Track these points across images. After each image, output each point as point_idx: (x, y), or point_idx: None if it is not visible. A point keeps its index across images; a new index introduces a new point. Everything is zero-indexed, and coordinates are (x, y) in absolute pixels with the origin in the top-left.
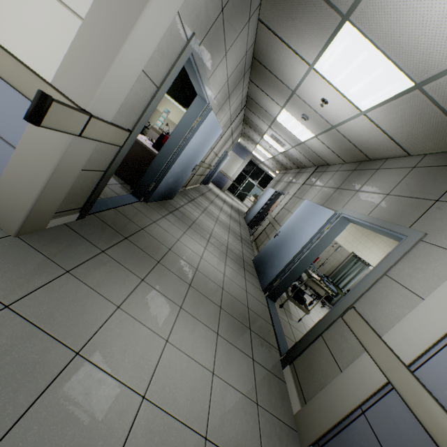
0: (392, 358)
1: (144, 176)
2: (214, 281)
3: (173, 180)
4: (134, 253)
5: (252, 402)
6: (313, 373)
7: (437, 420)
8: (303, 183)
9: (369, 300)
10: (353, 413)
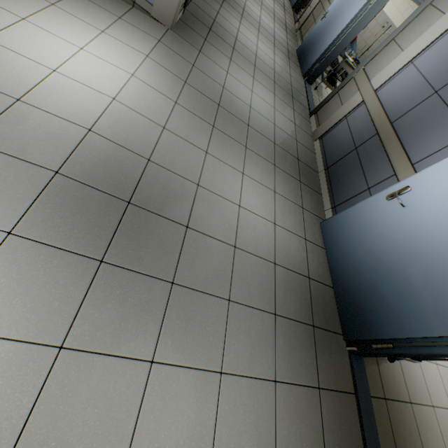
0: (369, 89)
1: None
2: (268, 65)
3: None
4: (219, 41)
5: (292, 123)
6: (327, 113)
7: (374, 106)
8: None
9: (374, 62)
10: (341, 120)
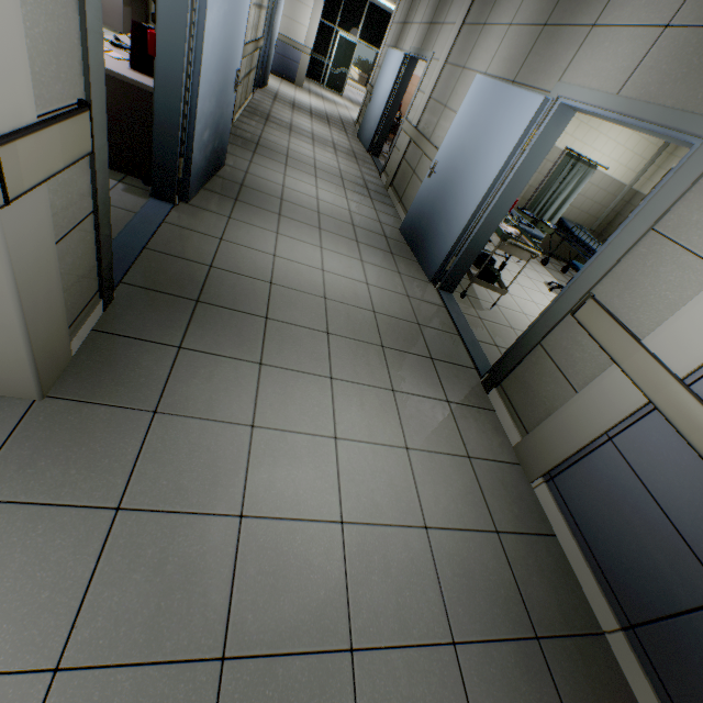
0: (657, 372)
1: (156, 151)
2: (357, 305)
3: (210, 132)
4: (224, 323)
5: (463, 459)
6: (534, 396)
7: None
8: (462, 22)
9: (619, 281)
10: (596, 441)
